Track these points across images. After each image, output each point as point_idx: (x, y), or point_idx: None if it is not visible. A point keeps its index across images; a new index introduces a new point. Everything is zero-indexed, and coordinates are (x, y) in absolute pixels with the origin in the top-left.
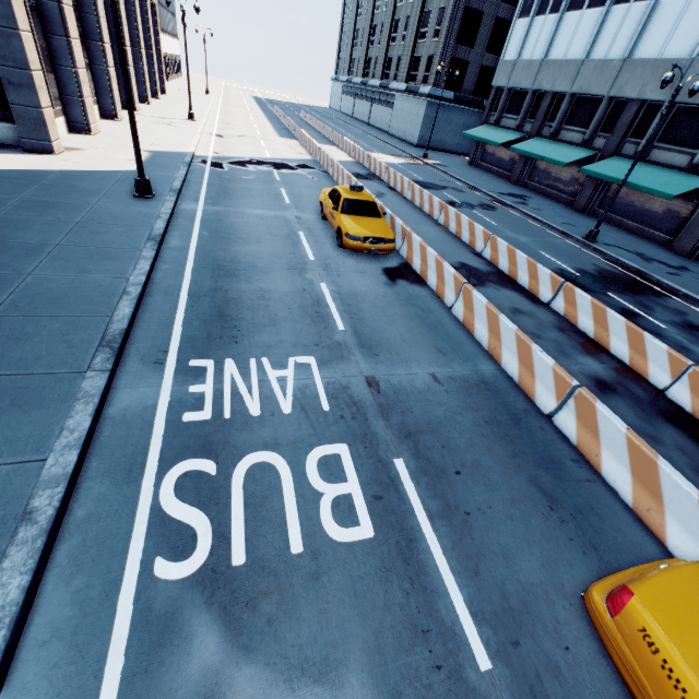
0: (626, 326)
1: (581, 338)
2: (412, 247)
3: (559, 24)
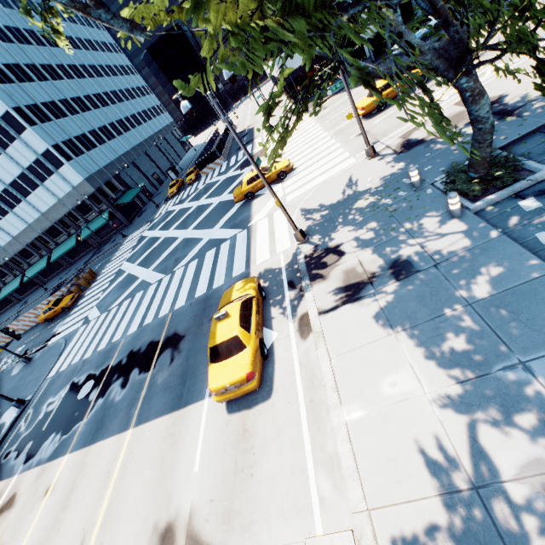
0: (46, 301)
1: None
2: (3, 341)
3: None
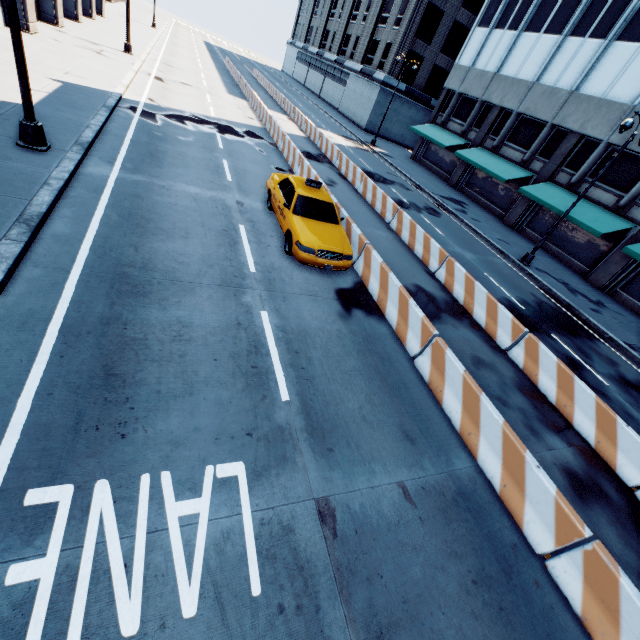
0: (596, 403)
1: (543, 403)
2: (370, 265)
3: (516, 42)
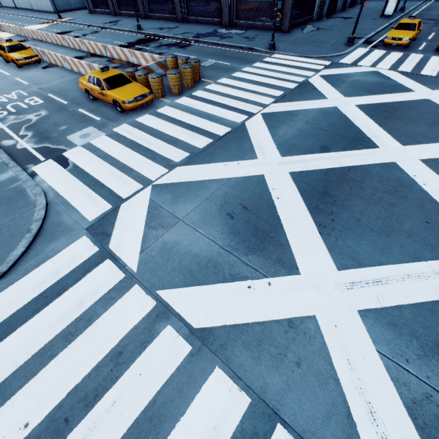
0: (119, 49)
1: (115, 61)
2: (48, 56)
3: None
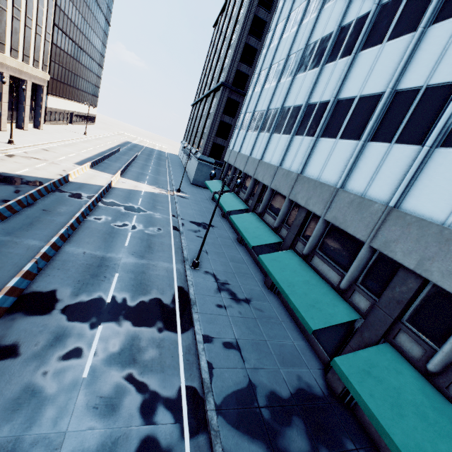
0: None
1: None
2: None
3: (245, 136)
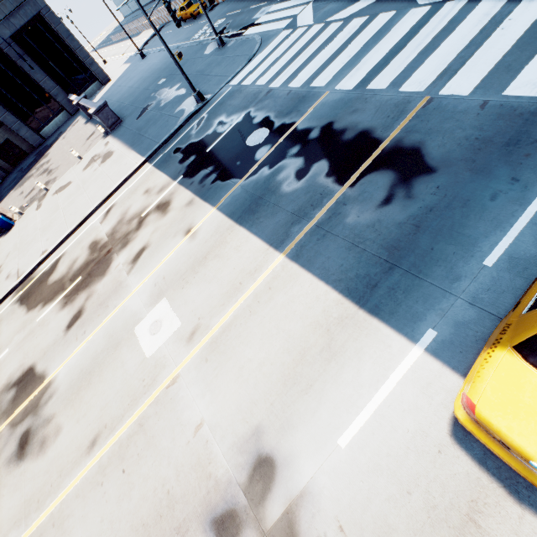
0: None
1: None
2: None
3: None
